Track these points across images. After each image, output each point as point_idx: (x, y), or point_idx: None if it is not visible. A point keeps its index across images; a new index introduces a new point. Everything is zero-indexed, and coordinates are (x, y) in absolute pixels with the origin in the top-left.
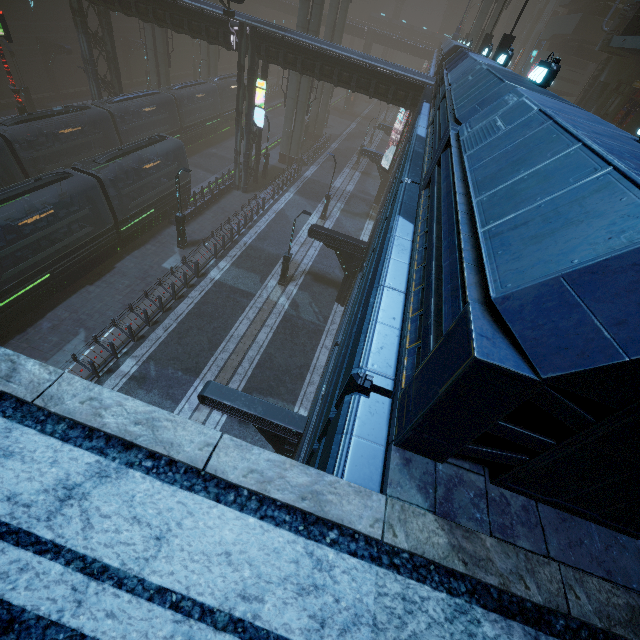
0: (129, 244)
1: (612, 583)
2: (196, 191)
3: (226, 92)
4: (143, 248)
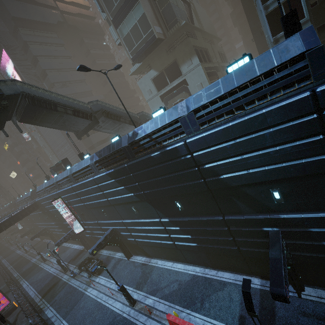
0: None
1: None
2: None
3: None
4: None
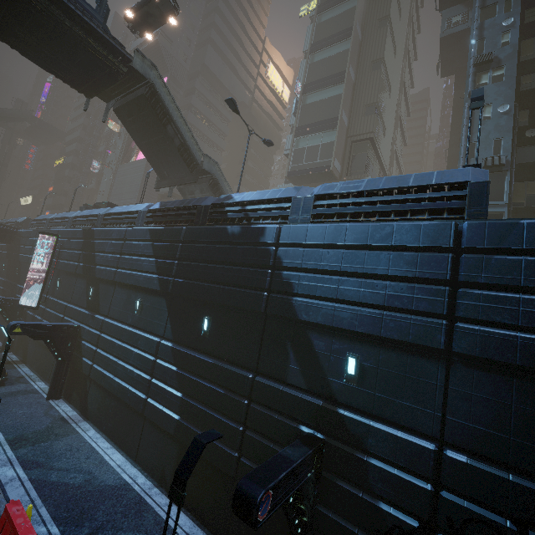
0: None
1: None
2: None
3: None
4: None
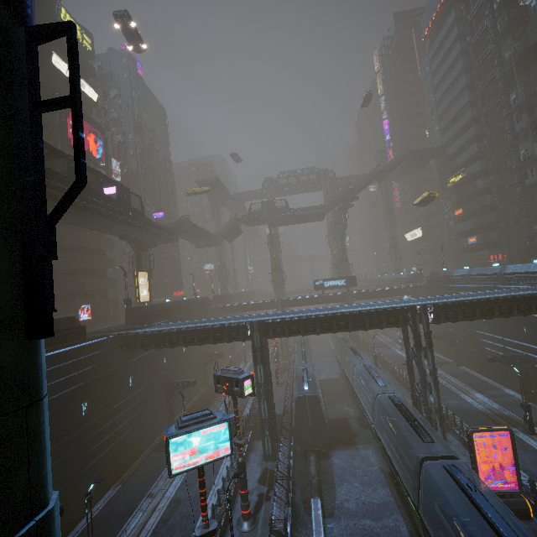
0: None
1: None
2: None
3: None
4: None
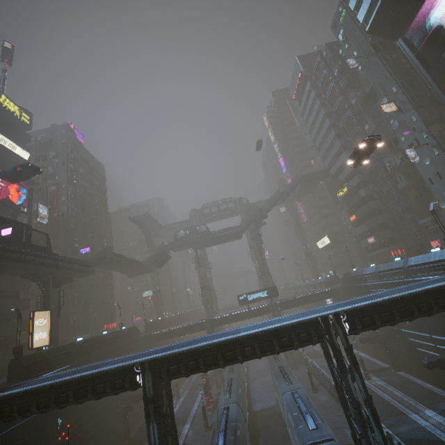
0: None
1: None
2: None
3: None
4: None
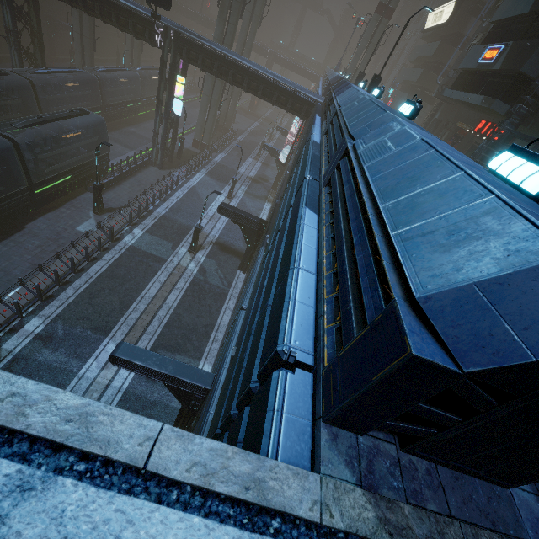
0: (42, 206)
1: (497, 533)
2: (114, 163)
3: (147, 81)
4: (57, 211)
